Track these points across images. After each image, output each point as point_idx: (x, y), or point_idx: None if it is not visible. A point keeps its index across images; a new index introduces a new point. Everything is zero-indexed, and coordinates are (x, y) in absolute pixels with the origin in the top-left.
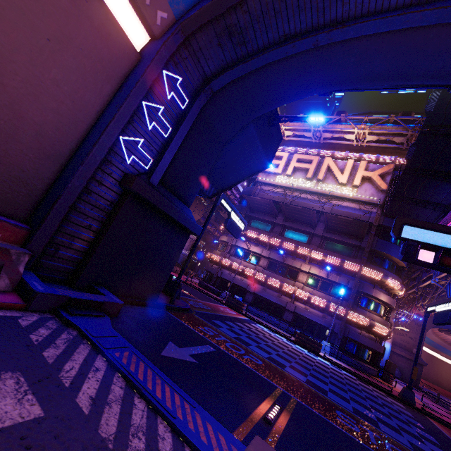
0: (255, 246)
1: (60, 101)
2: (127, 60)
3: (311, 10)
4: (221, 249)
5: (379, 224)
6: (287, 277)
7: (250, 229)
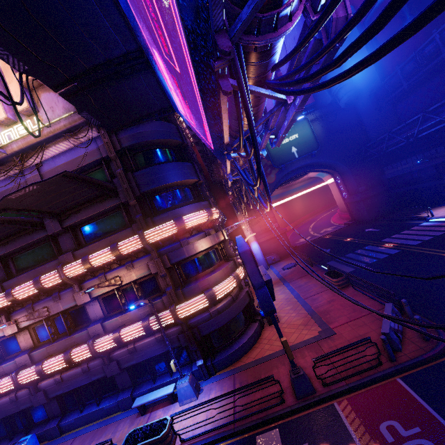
0: None
1: None
2: None
3: None
4: None
5: (118, 150)
6: (76, 328)
7: None
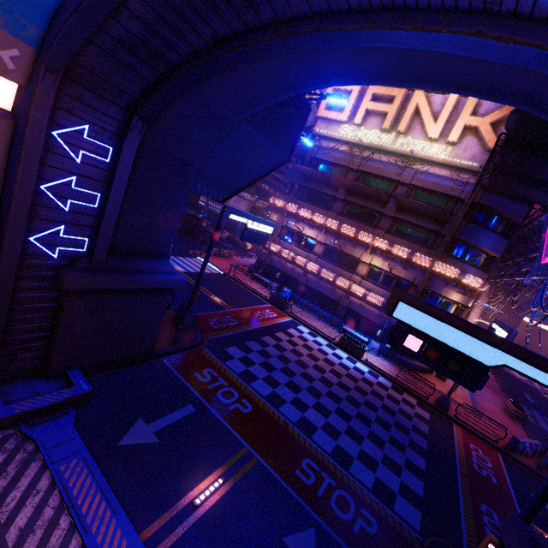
0: (309, 228)
1: None
2: None
3: (230, 5)
4: None
5: (474, 202)
6: (345, 267)
7: (304, 205)
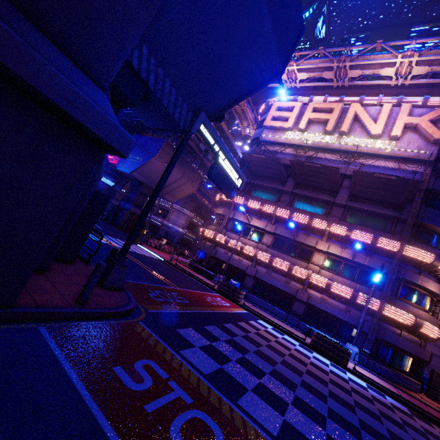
0: (257, 219)
1: None
2: None
3: None
4: (216, 224)
5: (427, 188)
6: (298, 257)
7: (251, 199)
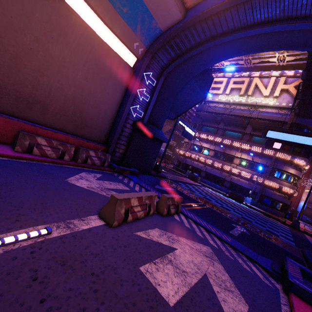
0: (205, 143)
1: (110, 99)
2: (129, 74)
3: (209, 31)
4: (185, 147)
5: (292, 122)
6: (226, 161)
7: (202, 133)
